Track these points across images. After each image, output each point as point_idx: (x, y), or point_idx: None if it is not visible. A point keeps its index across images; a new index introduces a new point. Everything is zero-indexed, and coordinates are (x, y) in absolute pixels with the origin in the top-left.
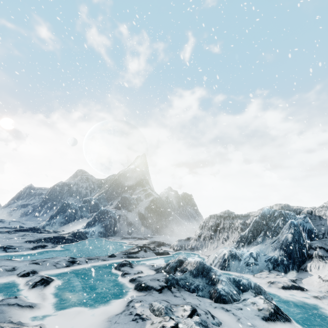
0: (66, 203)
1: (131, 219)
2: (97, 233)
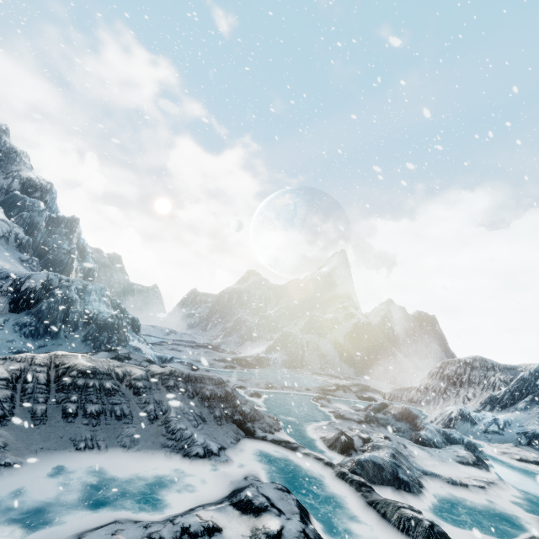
0: (241, 318)
1: (324, 349)
2: (280, 362)
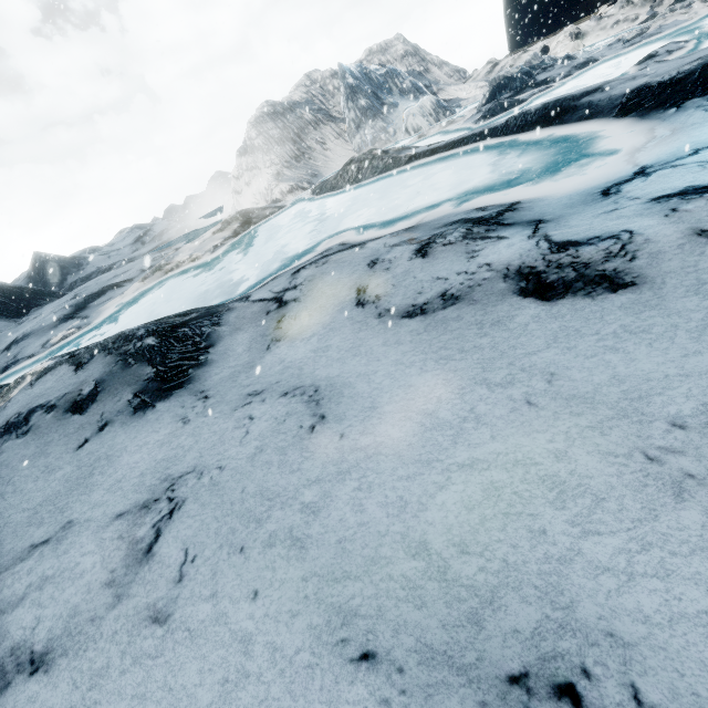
0: None
1: None
2: None
